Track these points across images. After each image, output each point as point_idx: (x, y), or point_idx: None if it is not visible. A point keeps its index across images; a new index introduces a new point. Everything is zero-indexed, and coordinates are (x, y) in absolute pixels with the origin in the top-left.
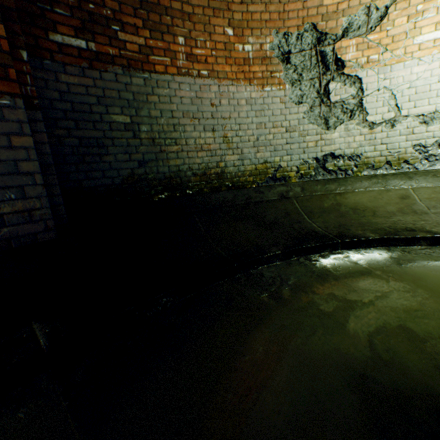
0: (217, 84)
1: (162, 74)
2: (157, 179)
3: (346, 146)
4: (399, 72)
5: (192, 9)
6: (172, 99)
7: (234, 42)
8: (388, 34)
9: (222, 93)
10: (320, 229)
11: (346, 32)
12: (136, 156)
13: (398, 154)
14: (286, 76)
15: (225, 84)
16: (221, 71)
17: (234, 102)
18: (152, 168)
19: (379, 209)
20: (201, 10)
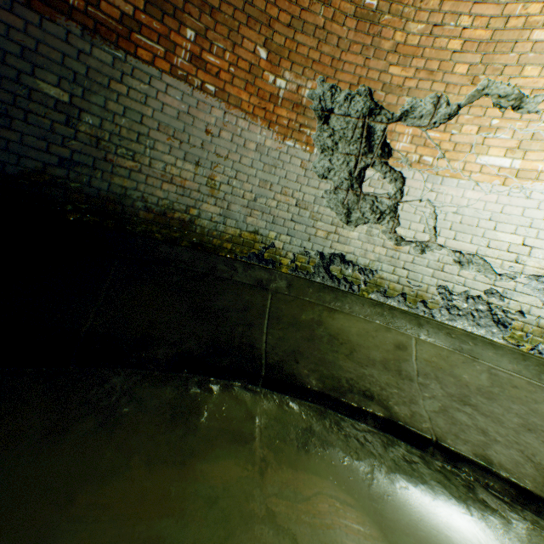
0: (224, 109)
1: (146, 63)
2: (85, 192)
3: (362, 253)
4: (450, 189)
5: (220, 3)
6: (149, 100)
7: (264, 68)
8: (452, 138)
9: (227, 123)
10: (263, 347)
11: (406, 116)
12: (60, 150)
13: (418, 289)
14: (318, 138)
15: (235, 113)
16: (234, 95)
17: (240, 141)
18: (83, 175)
19: (361, 349)
20: (231, 10)
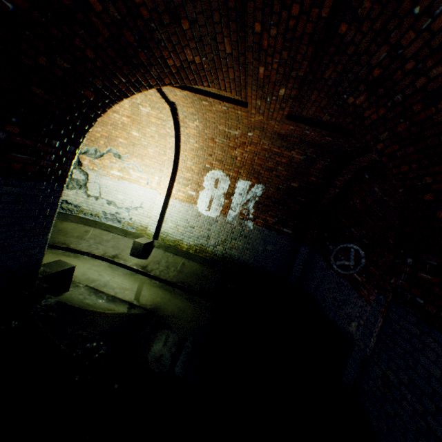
0: None
1: None
2: None
3: (75, 200)
4: (104, 180)
5: None
6: None
7: None
8: (103, 163)
9: None
10: None
11: (86, 153)
12: None
13: (97, 212)
14: None
15: None
16: None
17: None
18: None
19: (71, 233)
20: None
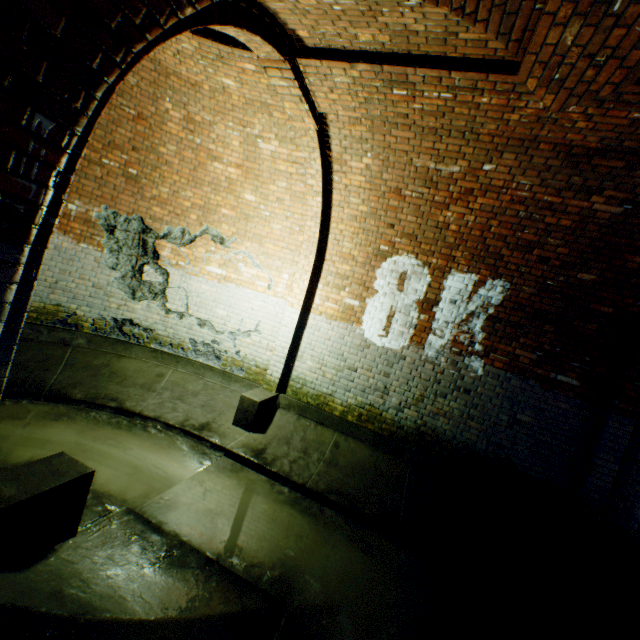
0: None
1: None
2: None
3: (145, 318)
4: (195, 282)
5: None
6: None
7: None
8: (194, 253)
9: None
10: (53, 382)
11: (167, 236)
12: None
13: (180, 340)
14: (108, 243)
15: None
16: None
17: None
18: None
19: (132, 379)
20: None
